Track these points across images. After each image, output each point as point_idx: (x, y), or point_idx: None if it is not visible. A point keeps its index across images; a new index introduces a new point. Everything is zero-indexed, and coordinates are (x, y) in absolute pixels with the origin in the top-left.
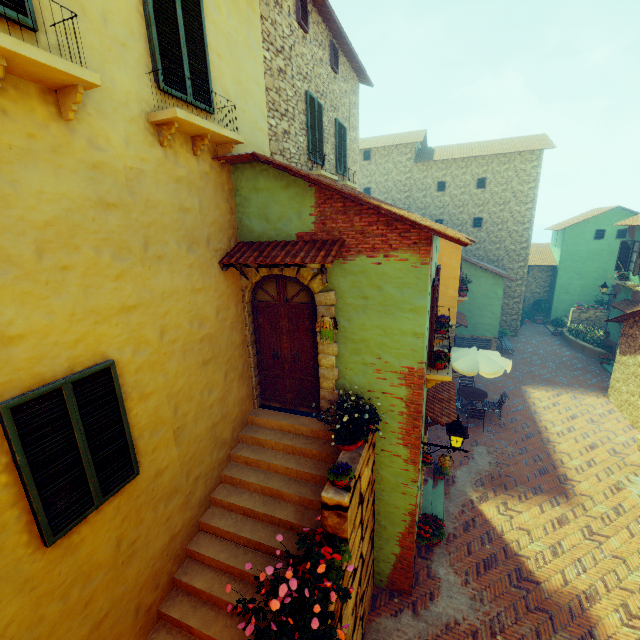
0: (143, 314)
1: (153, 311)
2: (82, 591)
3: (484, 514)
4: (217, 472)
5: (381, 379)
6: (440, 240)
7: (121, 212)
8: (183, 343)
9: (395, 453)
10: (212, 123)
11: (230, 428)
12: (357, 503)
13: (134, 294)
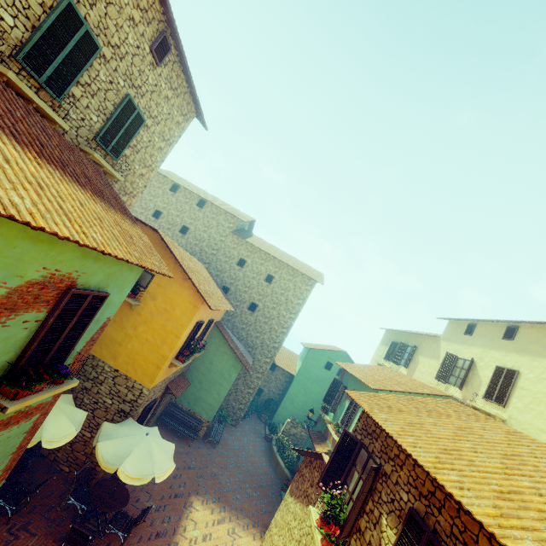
0: None
1: None
2: None
3: None
4: None
5: None
6: (185, 289)
7: None
8: None
9: None
10: None
11: None
12: None
13: None
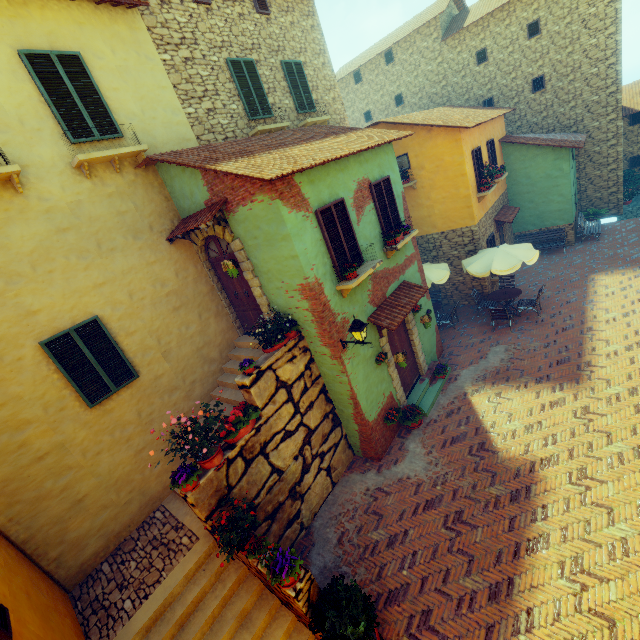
0: (112, 286)
1: (119, 283)
2: (122, 433)
3: (472, 403)
4: (212, 379)
5: (291, 298)
6: (436, 138)
7: (74, 231)
8: (151, 299)
9: (323, 353)
10: (111, 150)
11: (217, 351)
12: (273, 386)
13: (101, 276)
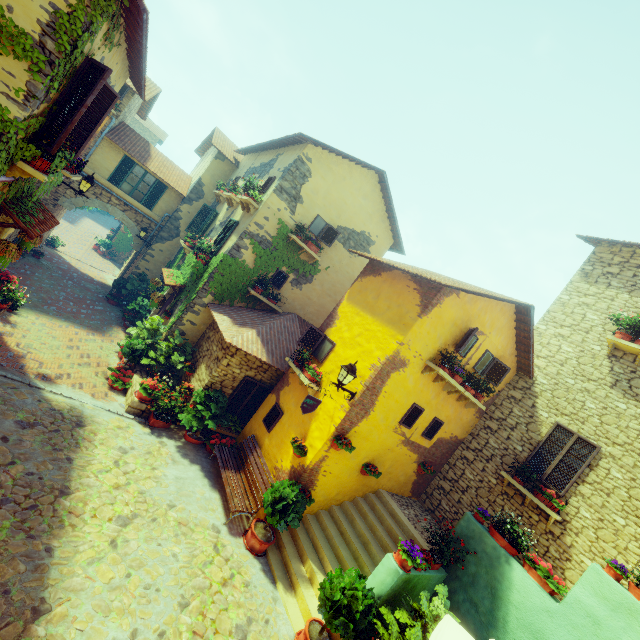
0: None
1: None
2: None
3: None
4: None
5: None
6: None
7: None
8: None
9: None
10: None
11: None
12: None
13: None
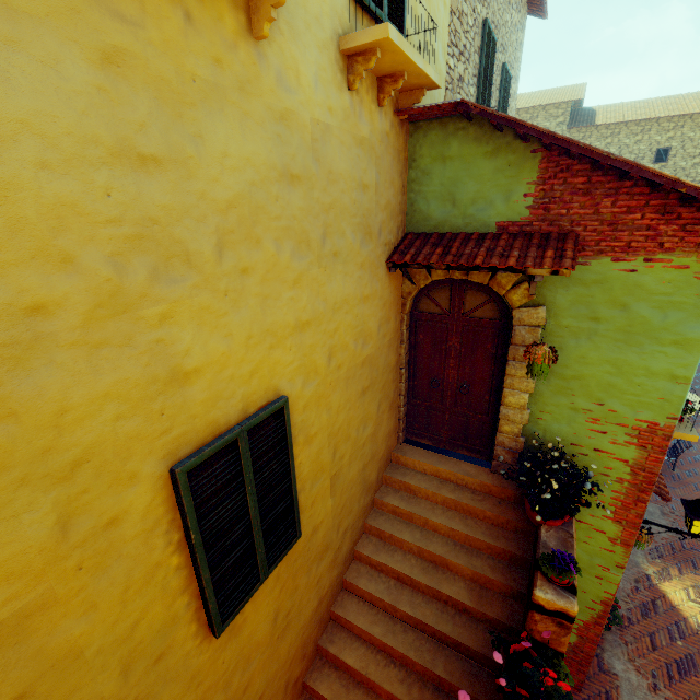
0: (314, 332)
1: (324, 328)
2: (242, 676)
3: (668, 597)
4: (361, 521)
5: (597, 432)
6: None
7: (303, 188)
8: (347, 368)
9: (597, 527)
10: (417, 53)
11: (376, 469)
12: None
13: (308, 306)
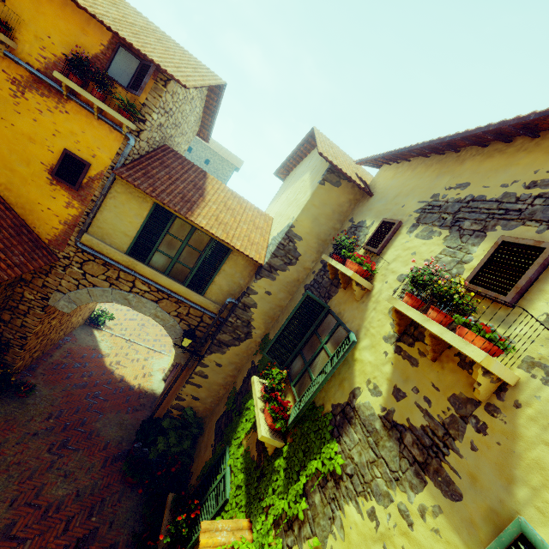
0: None
1: None
2: None
3: None
4: None
5: None
6: None
7: None
8: None
9: None
10: None
11: None
12: None
13: None
